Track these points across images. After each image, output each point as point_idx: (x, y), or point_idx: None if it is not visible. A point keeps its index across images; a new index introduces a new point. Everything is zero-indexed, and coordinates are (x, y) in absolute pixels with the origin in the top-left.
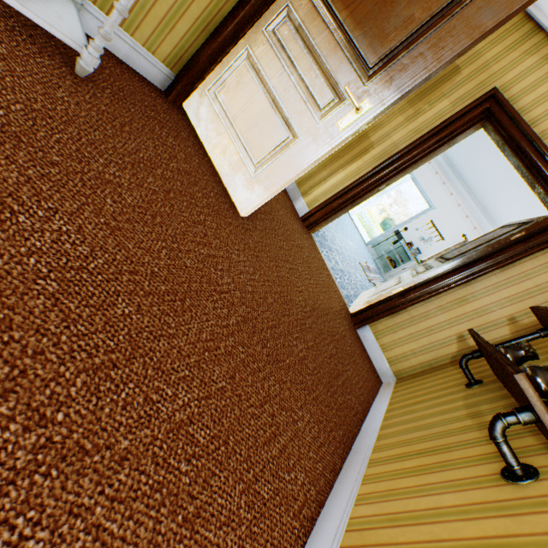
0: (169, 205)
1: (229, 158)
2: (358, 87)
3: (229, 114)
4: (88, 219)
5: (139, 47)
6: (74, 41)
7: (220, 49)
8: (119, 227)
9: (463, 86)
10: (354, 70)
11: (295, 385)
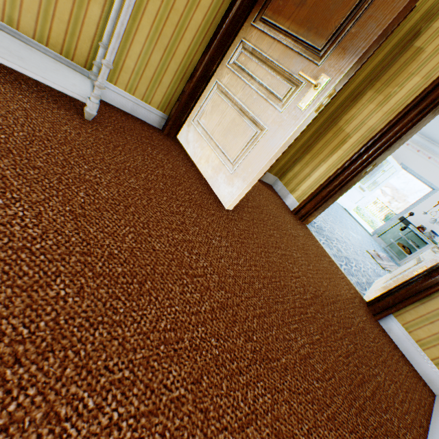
0: (147, 198)
1: (211, 164)
2: (312, 69)
3: (208, 131)
4: (52, 207)
5: (139, 101)
6: (80, 95)
7: (195, 87)
8: (84, 214)
9: (432, 60)
10: (304, 59)
11: (297, 396)
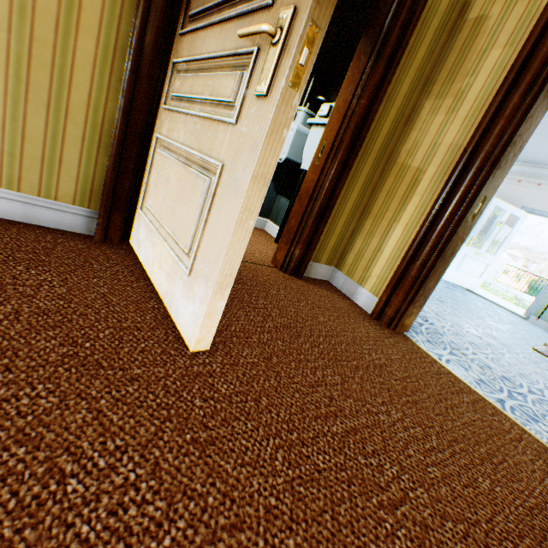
0: None
1: (165, 268)
2: (264, 21)
3: (156, 214)
4: None
5: (35, 199)
6: None
7: (121, 152)
8: None
9: (507, 19)
10: (249, 15)
11: None
